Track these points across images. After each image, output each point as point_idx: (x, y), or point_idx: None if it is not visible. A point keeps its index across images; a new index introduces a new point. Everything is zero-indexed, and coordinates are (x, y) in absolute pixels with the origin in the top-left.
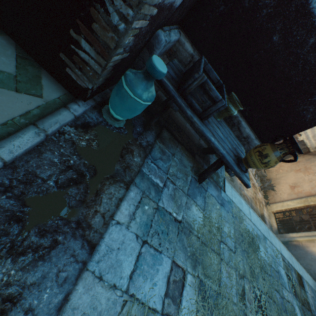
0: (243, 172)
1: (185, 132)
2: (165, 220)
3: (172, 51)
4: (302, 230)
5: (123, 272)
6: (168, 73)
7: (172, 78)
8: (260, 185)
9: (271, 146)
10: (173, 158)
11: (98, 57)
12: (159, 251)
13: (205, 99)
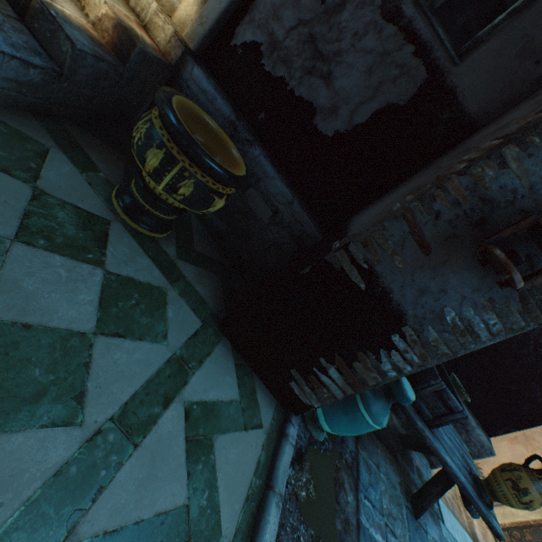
0: (488, 508)
1: None
2: None
3: None
4: None
5: None
6: None
7: None
8: None
9: (528, 474)
10: (379, 474)
11: (345, 385)
12: None
13: (438, 405)
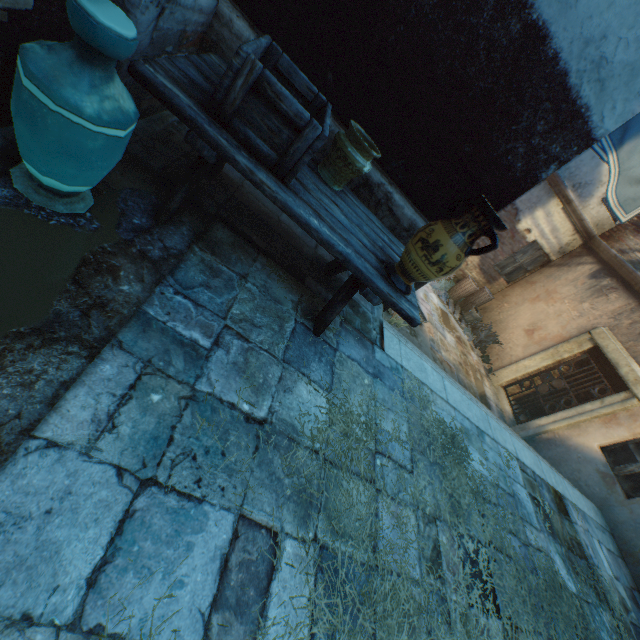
0: (401, 293)
1: (278, 231)
2: (216, 422)
3: (208, 43)
4: (557, 409)
5: (64, 574)
6: (179, 72)
7: (192, 85)
8: (473, 339)
9: (445, 224)
10: (243, 284)
11: None
12: (197, 497)
13: (277, 126)
